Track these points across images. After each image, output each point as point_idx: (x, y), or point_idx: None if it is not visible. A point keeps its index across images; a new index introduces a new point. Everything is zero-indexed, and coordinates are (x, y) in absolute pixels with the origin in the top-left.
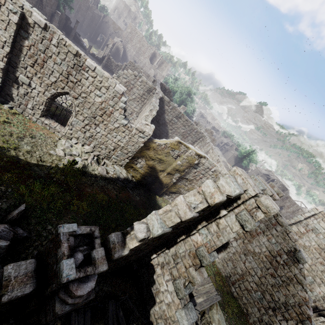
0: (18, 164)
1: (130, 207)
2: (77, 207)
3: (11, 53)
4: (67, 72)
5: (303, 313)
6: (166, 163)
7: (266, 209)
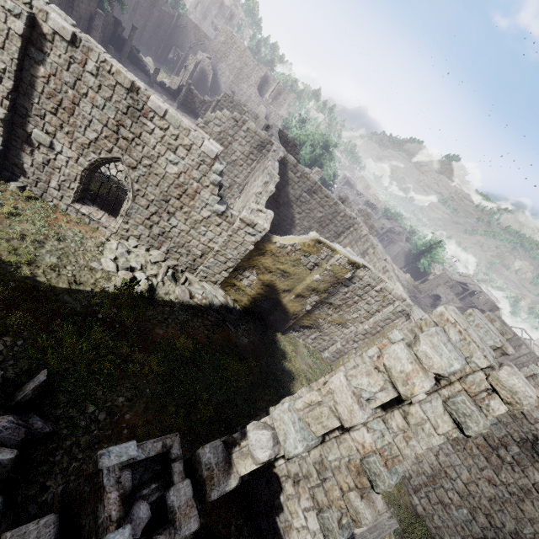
0: (34, 291)
1: (233, 358)
2: (141, 365)
3: (17, 90)
4: (116, 121)
5: None
6: (294, 278)
7: (512, 397)
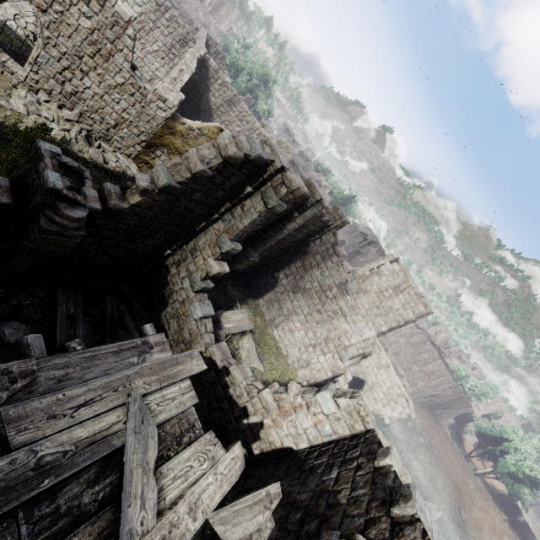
0: None
1: None
2: None
3: None
4: None
5: (341, 344)
6: None
7: (290, 184)
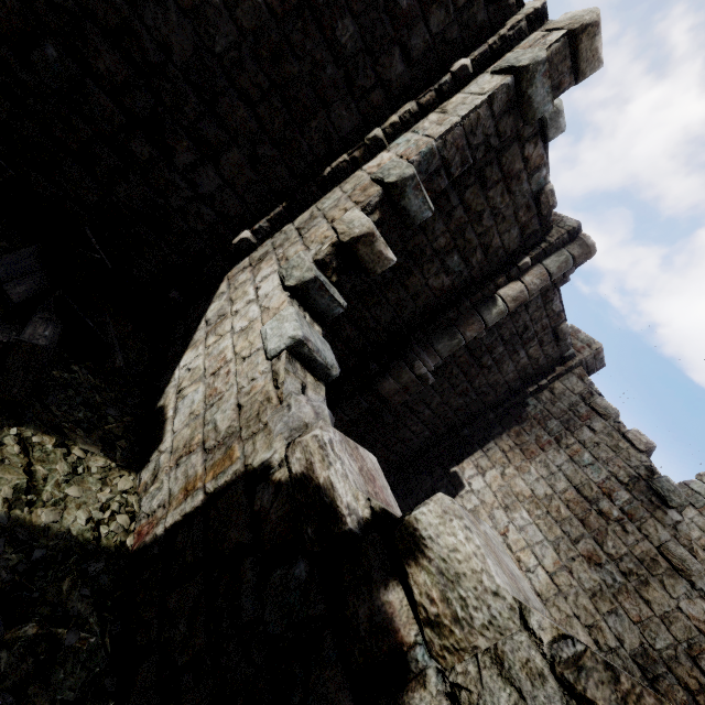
0: None
1: None
2: None
3: None
4: None
5: None
6: None
7: (572, 20)
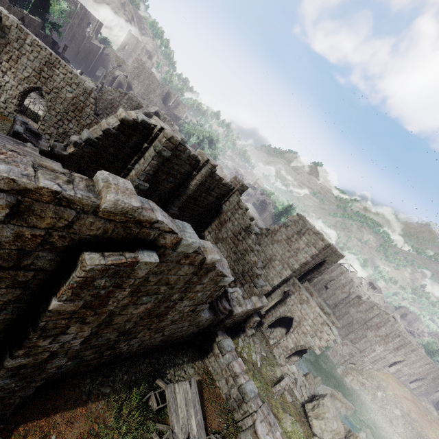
0: None
1: None
2: None
3: None
4: (40, 68)
5: (254, 273)
6: None
7: (167, 135)
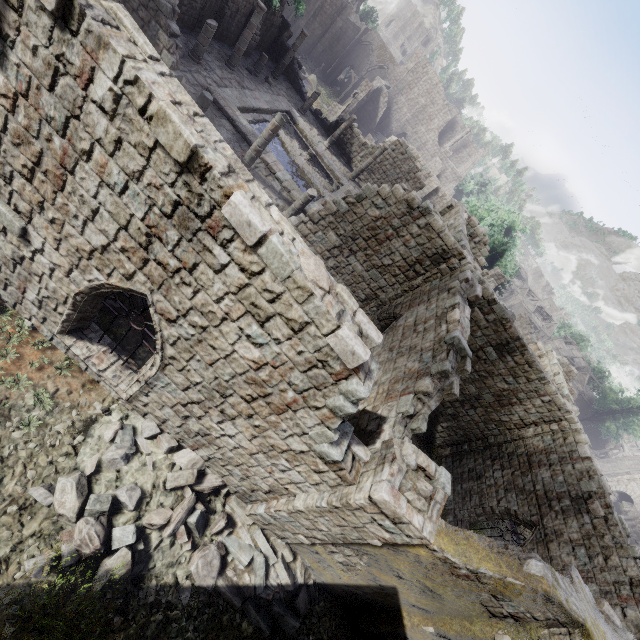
0: None
1: None
2: None
3: None
4: (147, 226)
5: None
6: (446, 604)
7: None
